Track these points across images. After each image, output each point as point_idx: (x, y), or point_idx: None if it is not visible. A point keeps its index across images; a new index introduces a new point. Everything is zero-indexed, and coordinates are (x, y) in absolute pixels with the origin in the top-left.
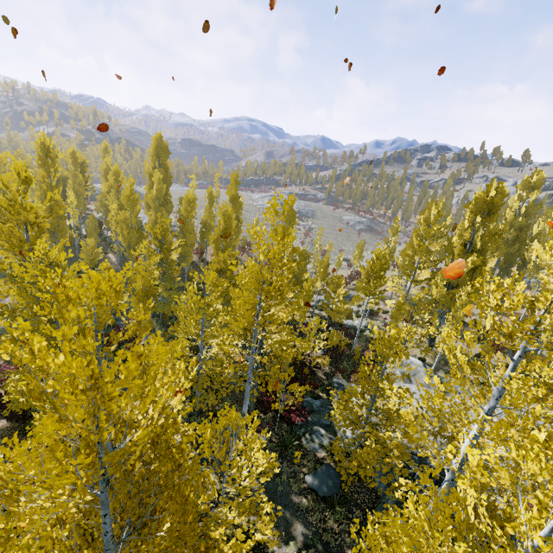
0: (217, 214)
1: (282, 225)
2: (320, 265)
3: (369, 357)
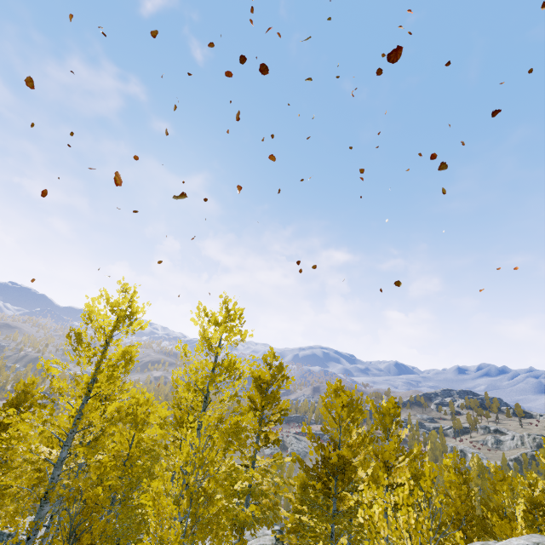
0: None
1: None
2: None
3: None
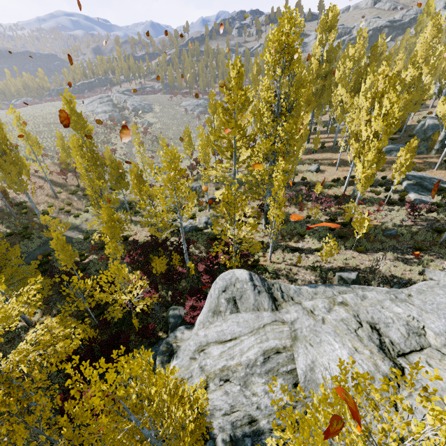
0: (11, 139)
1: (74, 135)
2: (131, 176)
3: (203, 270)
